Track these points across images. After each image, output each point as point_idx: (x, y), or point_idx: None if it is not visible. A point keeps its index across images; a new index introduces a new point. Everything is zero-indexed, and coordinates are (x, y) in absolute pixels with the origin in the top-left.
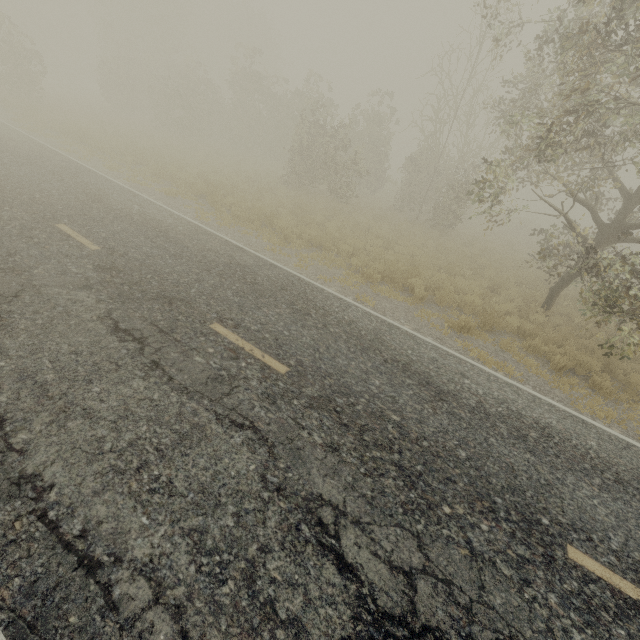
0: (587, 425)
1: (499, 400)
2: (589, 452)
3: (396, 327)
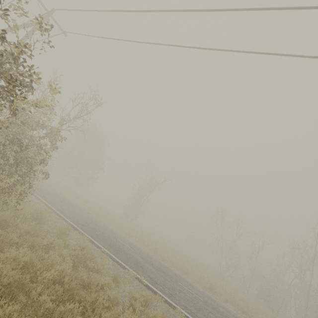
0: None
1: None
2: None
3: None
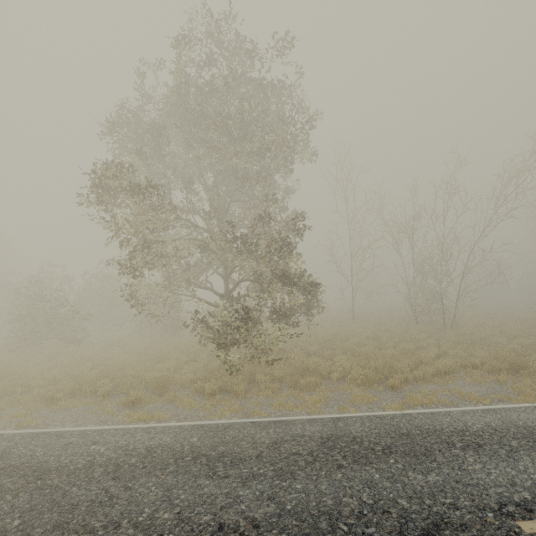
0: (203, 427)
1: (119, 447)
2: (184, 448)
3: (45, 433)
